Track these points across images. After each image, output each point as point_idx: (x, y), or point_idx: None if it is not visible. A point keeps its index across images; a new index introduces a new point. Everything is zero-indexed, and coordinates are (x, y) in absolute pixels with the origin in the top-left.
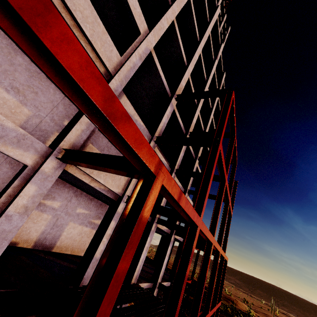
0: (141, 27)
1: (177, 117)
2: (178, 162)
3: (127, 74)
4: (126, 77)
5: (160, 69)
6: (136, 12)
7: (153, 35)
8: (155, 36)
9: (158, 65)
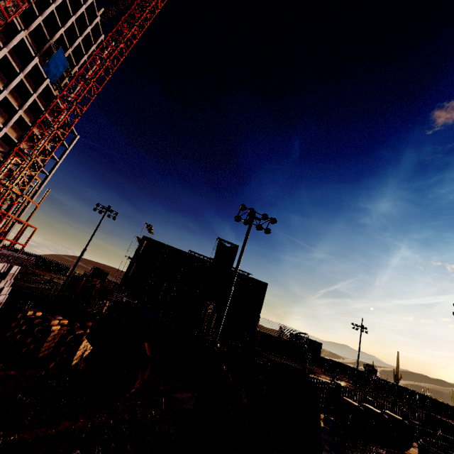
0: None
1: None
2: None
3: None
4: None
5: None
6: None
7: None
8: None
9: None
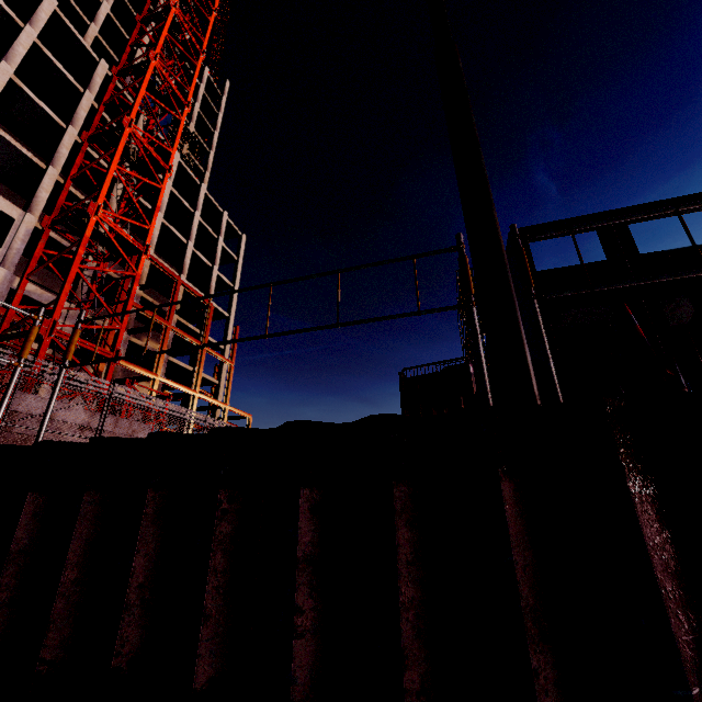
0: (14, 214)
1: (109, 274)
2: (129, 322)
3: (13, 260)
4: (12, 263)
5: (57, 237)
6: (3, 205)
7: (31, 214)
8: (35, 214)
9: (52, 234)
